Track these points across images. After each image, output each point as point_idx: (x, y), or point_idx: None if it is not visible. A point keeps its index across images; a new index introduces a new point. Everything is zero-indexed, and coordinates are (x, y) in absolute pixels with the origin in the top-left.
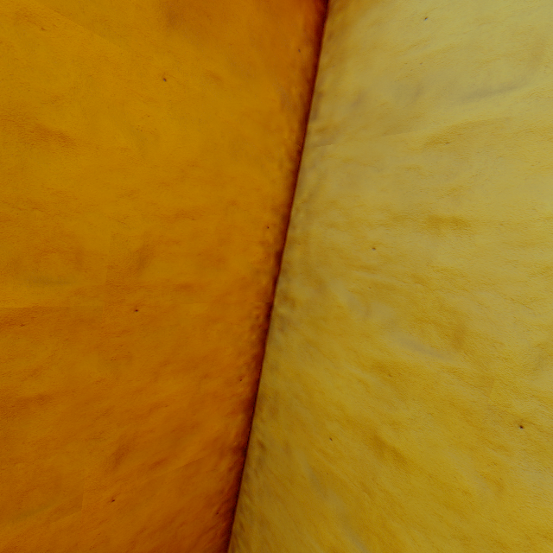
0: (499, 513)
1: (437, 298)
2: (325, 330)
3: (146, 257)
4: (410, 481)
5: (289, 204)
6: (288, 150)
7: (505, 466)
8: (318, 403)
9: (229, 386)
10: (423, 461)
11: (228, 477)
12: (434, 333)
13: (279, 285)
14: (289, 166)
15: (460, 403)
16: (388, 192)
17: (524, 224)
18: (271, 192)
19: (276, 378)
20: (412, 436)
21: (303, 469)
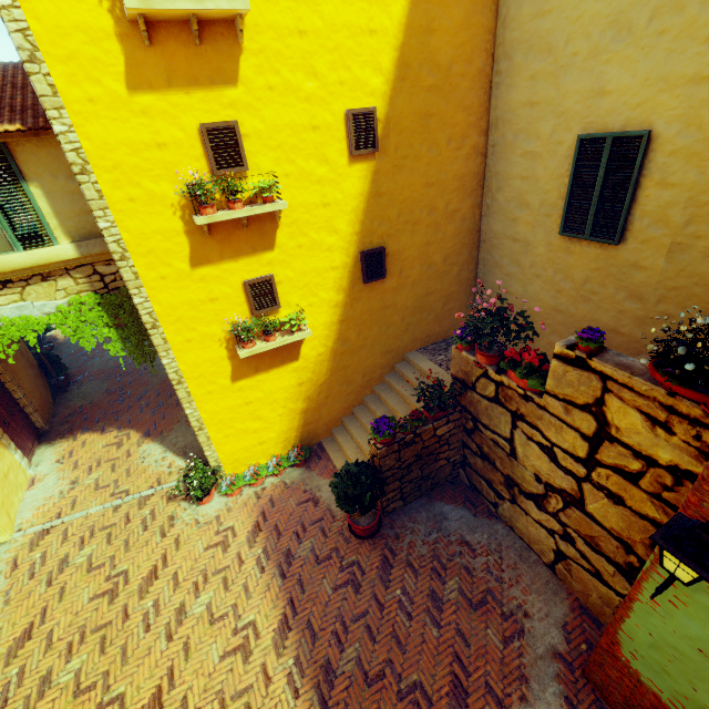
0: (558, 97)
1: (545, 41)
2: (513, 77)
3: (452, 65)
4: (540, 108)
5: (495, 28)
6: (493, 1)
7: (559, 82)
8: (513, 108)
9: (478, 122)
10: (543, 99)
11: (480, 168)
12: (544, 54)
13: (494, 69)
14: (494, 8)
15: (551, 72)
16: (531, 7)
17: (563, 6)
18: (487, 25)
19: (496, 112)
20: (540, 93)
21: (509, 138)
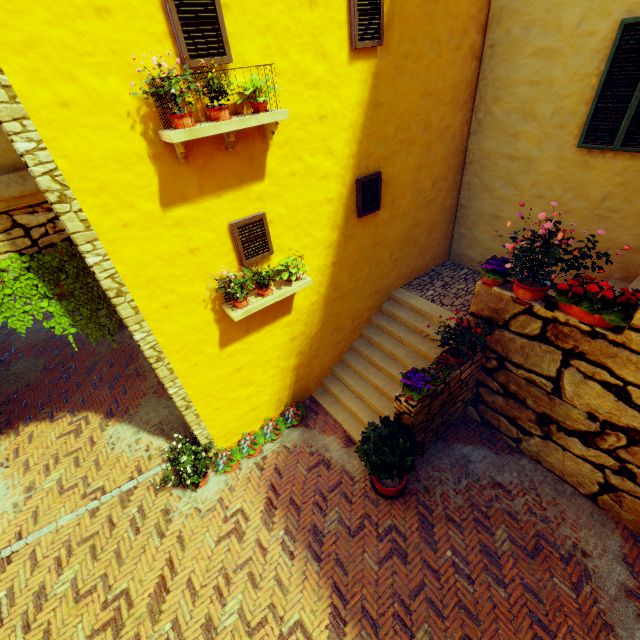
0: None
1: None
2: None
3: None
4: None
5: None
6: None
7: None
8: None
9: (478, 14)
10: None
11: (473, 75)
12: None
13: None
14: None
15: None
16: None
17: None
18: None
19: (500, 1)
20: None
21: (517, 34)
